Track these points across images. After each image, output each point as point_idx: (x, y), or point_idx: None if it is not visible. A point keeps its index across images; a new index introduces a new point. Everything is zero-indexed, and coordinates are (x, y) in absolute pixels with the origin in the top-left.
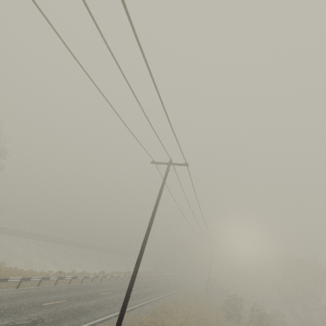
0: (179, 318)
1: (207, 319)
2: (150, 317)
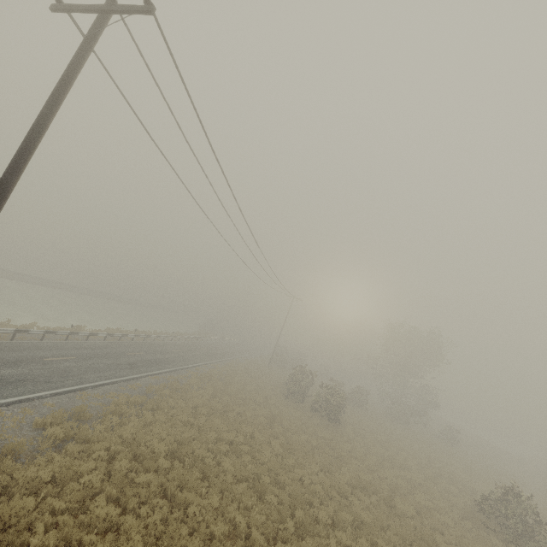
0: (198, 397)
1: (252, 397)
2: (134, 396)
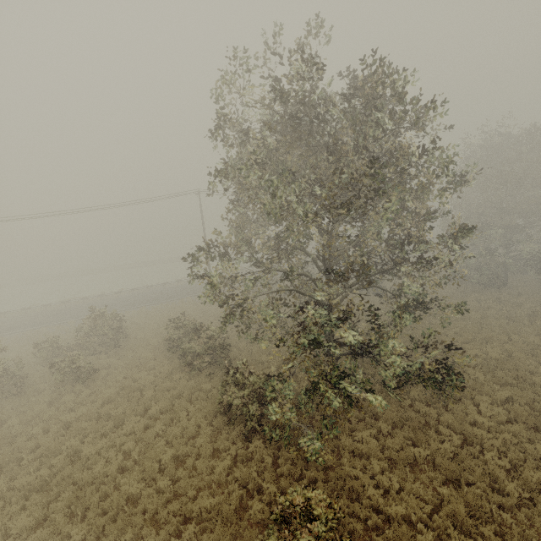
0: None
1: None
2: None
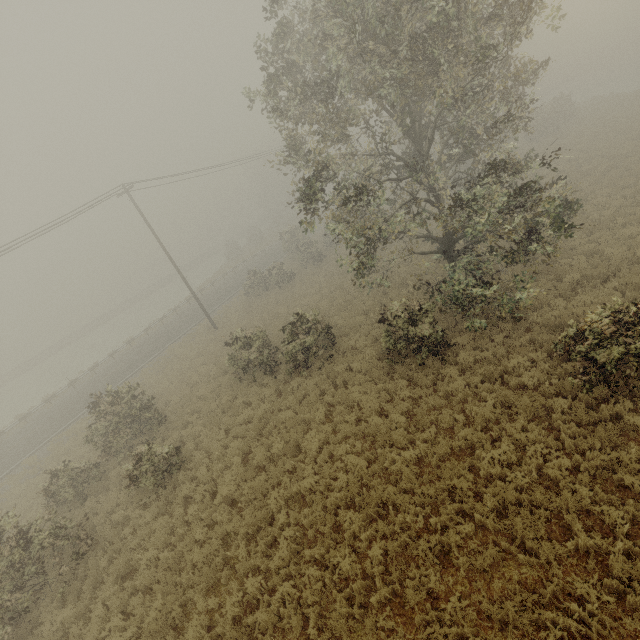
0: None
1: None
2: None
